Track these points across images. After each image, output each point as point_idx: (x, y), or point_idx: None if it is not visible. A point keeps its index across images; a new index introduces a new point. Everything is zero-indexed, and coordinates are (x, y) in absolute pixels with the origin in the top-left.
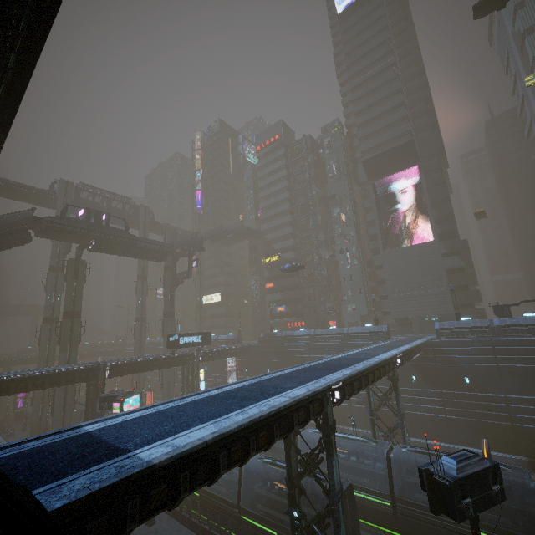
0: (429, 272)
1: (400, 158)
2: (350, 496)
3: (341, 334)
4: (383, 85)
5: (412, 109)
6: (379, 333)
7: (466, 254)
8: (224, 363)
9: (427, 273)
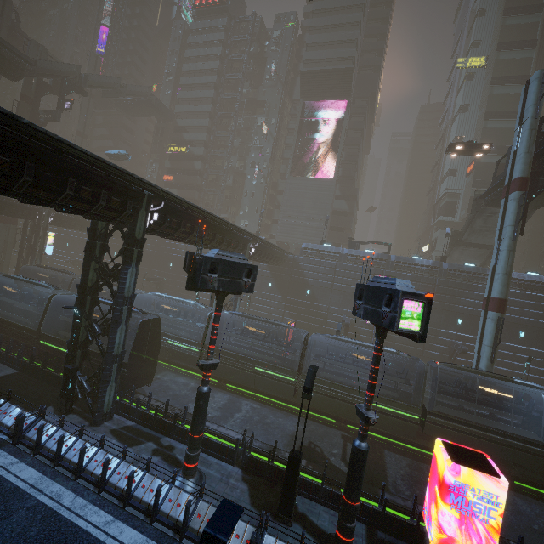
0: (319, 207)
1: (336, 85)
2: (156, 328)
3: None
4: None
5: (366, 39)
6: None
7: (353, 201)
8: None
9: (317, 207)
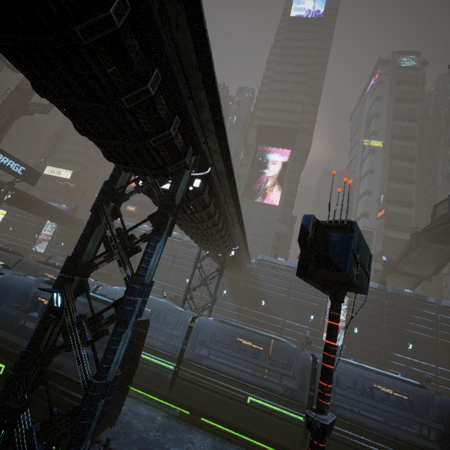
0: (265, 226)
1: (284, 138)
2: (142, 333)
3: (181, 240)
4: (296, 83)
5: (303, 115)
6: None
7: (292, 226)
8: (39, 230)
9: (264, 227)
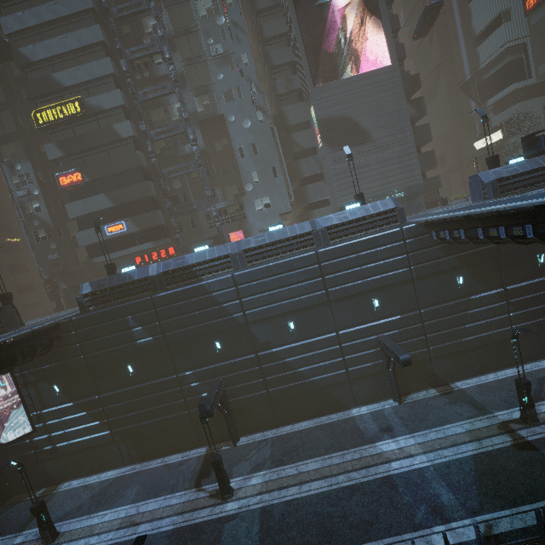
0: (387, 122)
1: None
2: None
3: (307, 235)
4: None
5: None
6: (391, 212)
7: (419, 98)
8: None
9: (385, 123)
